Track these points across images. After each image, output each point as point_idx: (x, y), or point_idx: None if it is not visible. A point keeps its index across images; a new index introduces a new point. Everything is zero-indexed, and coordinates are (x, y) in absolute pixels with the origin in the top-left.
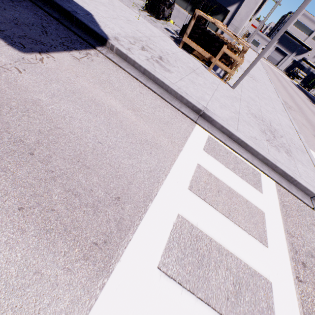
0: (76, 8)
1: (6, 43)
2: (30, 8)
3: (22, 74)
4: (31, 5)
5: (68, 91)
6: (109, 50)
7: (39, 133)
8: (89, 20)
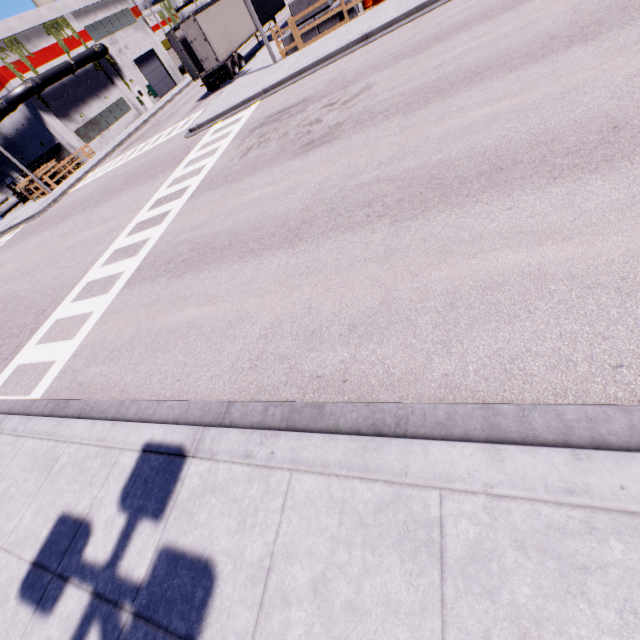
0: None
1: None
2: None
3: None
4: None
5: None
6: None
7: None
8: None
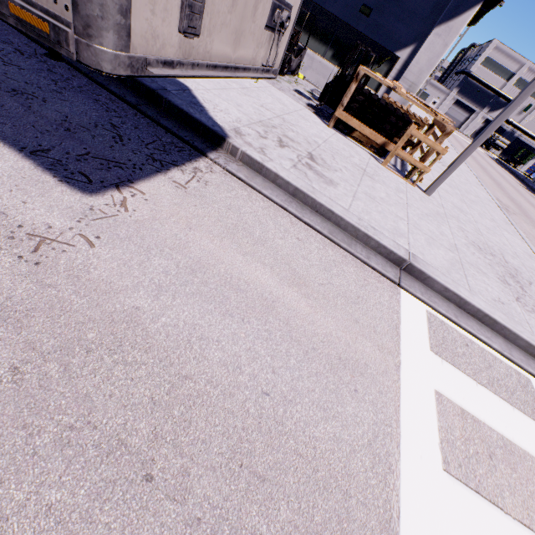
0: (163, 81)
1: (57, 179)
2: (85, 89)
3: (96, 248)
4: (86, 84)
5: (183, 269)
6: (229, 156)
7: (153, 406)
8: (189, 102)
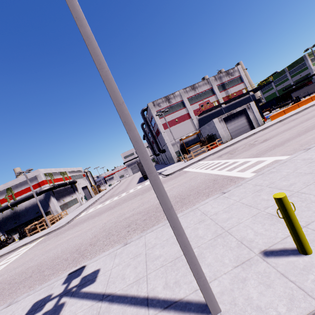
0: None
1: None
2: None
3: None
4: None
5: None
6: None
7: None
8: None
